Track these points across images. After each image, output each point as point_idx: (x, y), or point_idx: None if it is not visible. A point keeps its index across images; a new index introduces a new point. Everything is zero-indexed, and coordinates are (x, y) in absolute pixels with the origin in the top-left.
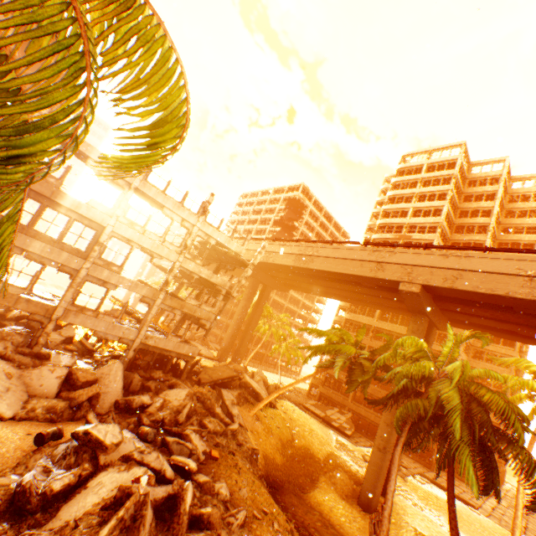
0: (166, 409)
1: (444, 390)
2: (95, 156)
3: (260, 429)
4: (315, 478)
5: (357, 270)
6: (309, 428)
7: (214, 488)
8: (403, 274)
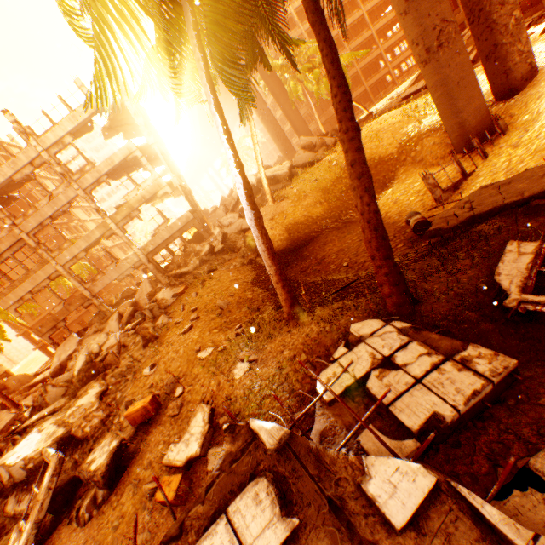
0: None
1: None
2: None
3: (286, 206)
4: (389, 182)
5: None
6: (374, 134)
7: (146, 328)
8: None
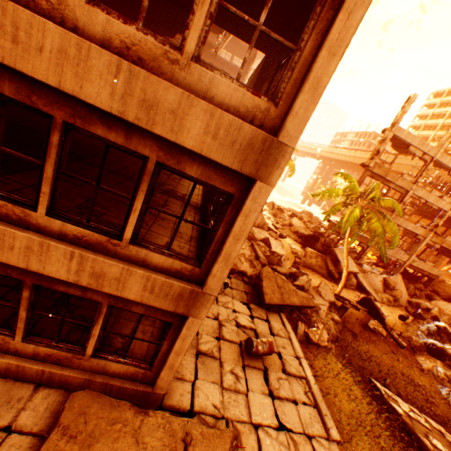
0: (443, 315)
1: None
2: (414, 143)
3: None
4: None
5: None
6: None
7: None
8: None
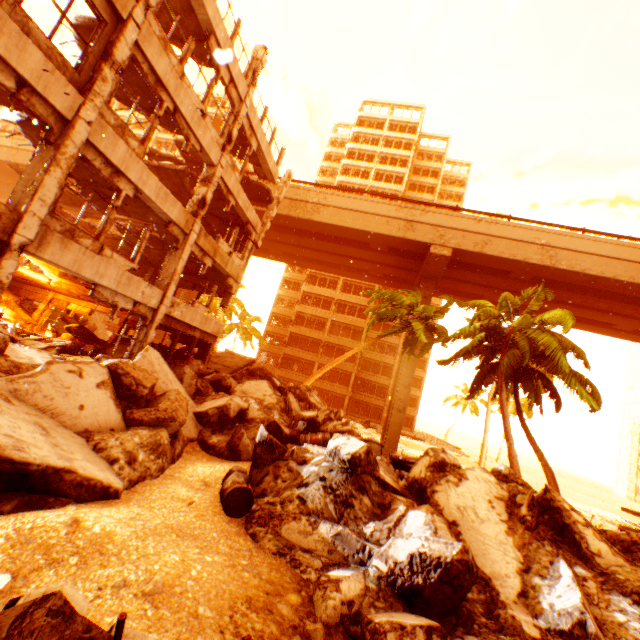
0: (272, 411)
1: (540, 338)
2: None
3: None
4: None
5: (382, 229)
6: None
7: None
8: (435, 236)
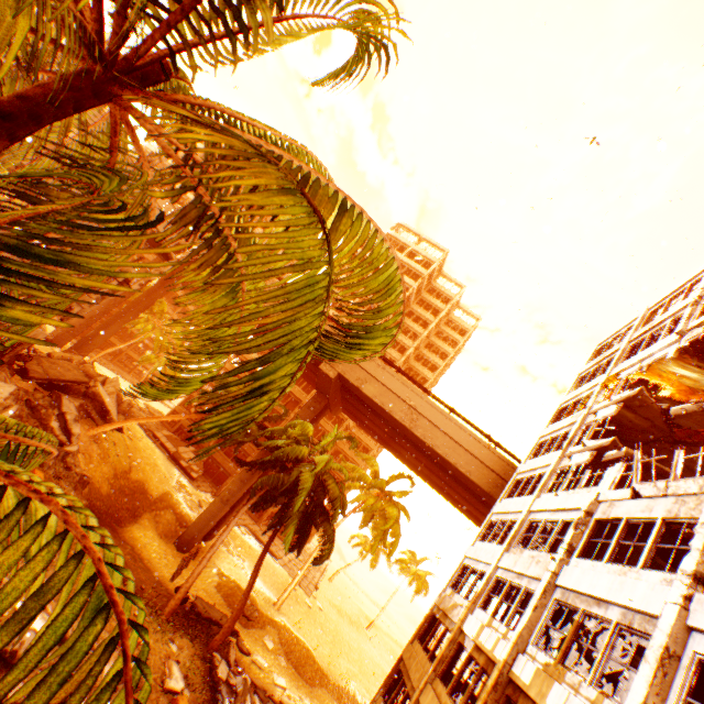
0: None
1: (306, 473)
2: None
3: (96, 453)
4: (139, 514)
5: None
6: (154, 463)
7: None
8: None
